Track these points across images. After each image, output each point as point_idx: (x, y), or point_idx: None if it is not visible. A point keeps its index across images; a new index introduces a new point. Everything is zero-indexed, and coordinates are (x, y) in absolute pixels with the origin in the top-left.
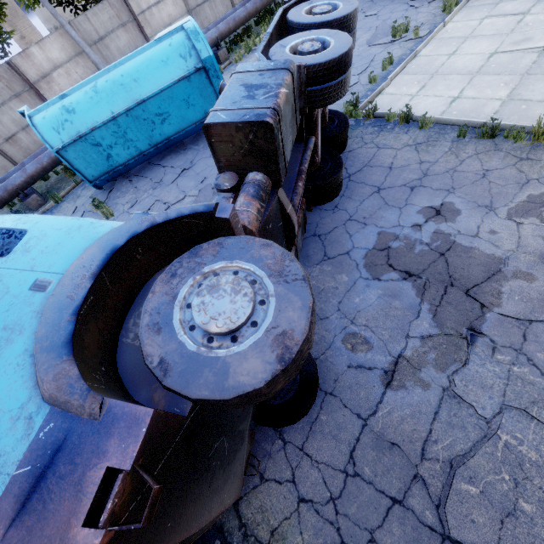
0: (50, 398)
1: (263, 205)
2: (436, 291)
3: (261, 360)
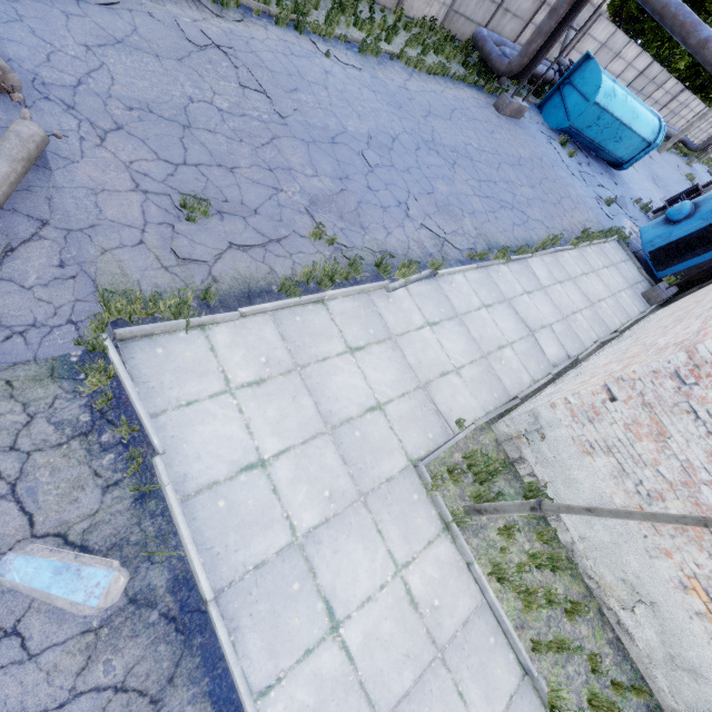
0: None
1: None
2: None
3: None
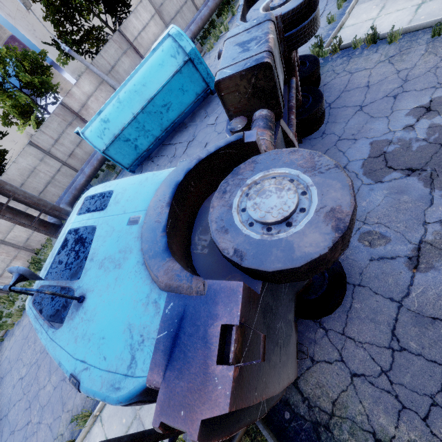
0: (165, 286)
1: (272, 133)
2: None
3: (319, 233)
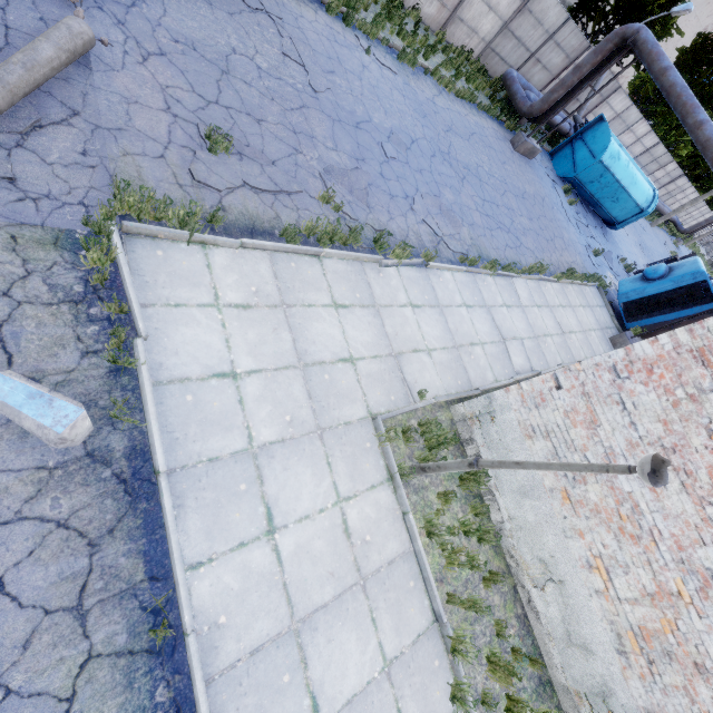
0: None
1: None
2: None
3: None
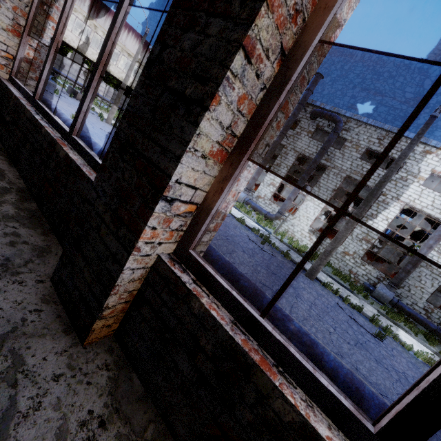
0: None
1: None
2: None
3: None
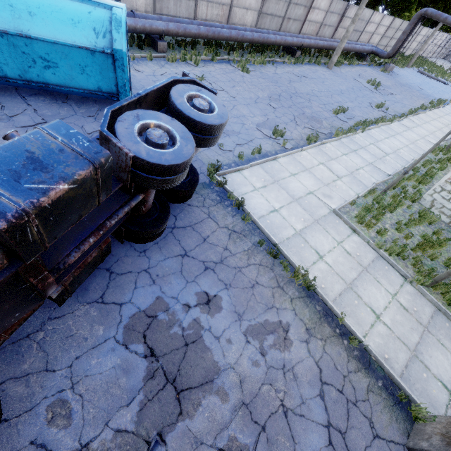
0: None
1: None
2: (158, 383)
3: None
